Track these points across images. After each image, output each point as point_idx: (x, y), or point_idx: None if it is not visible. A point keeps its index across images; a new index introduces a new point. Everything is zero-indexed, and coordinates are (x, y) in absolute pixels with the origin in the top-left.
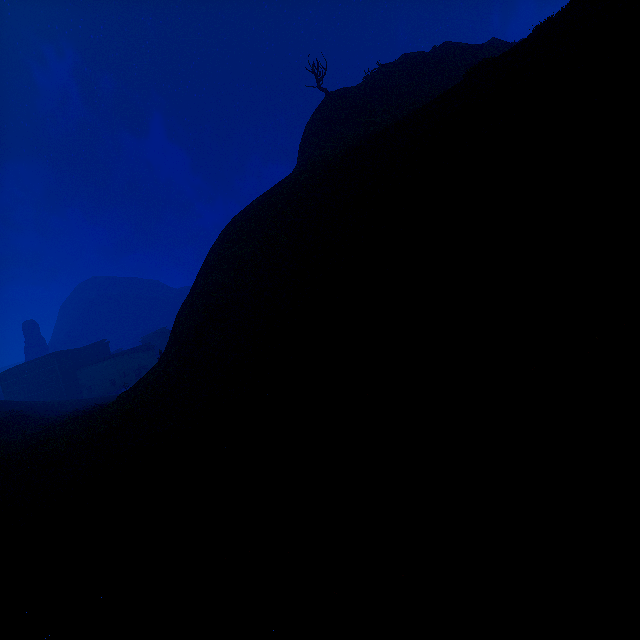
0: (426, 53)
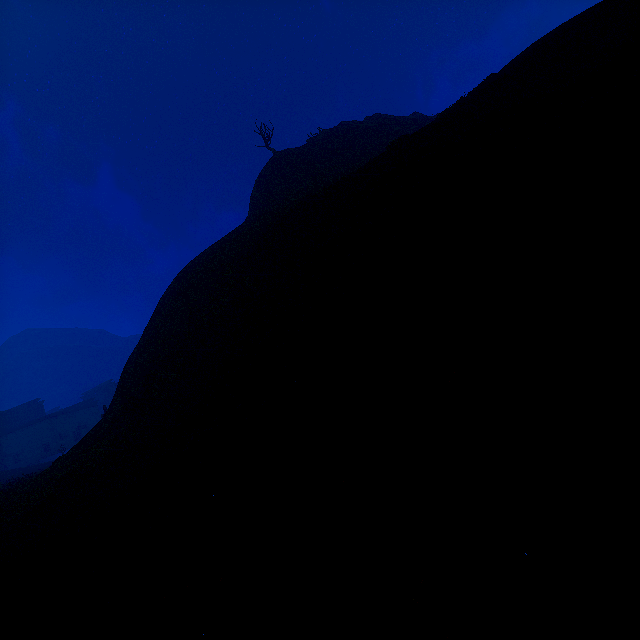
0: (360, 122)
